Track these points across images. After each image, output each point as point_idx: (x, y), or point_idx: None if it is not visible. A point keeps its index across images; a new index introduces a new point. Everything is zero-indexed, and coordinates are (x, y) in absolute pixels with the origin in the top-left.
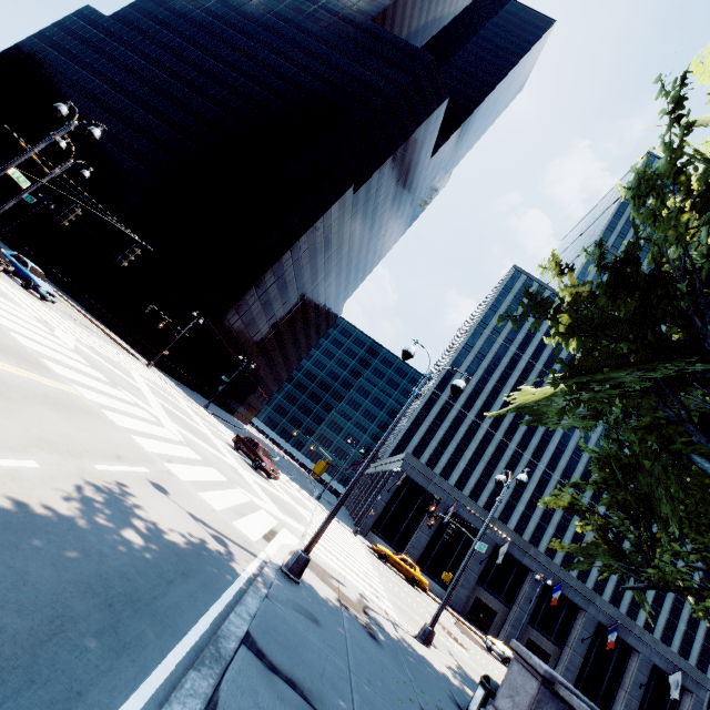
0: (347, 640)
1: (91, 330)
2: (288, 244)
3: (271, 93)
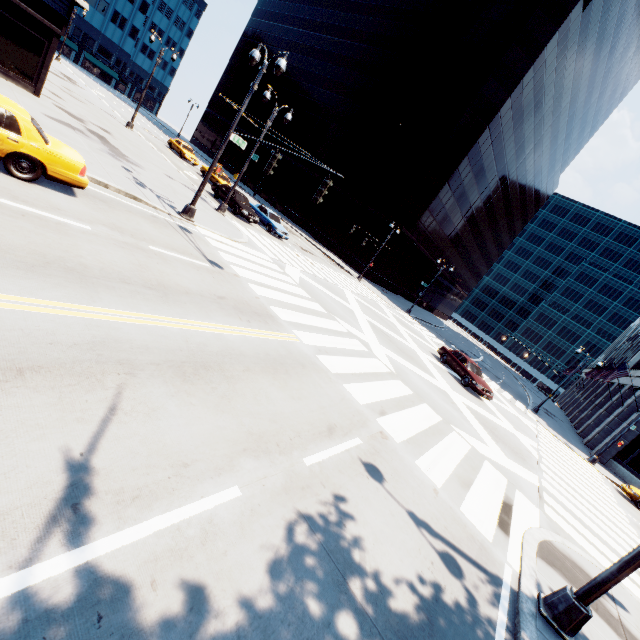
0: None
1: (314, 255)
2: (486, 120)
3: None
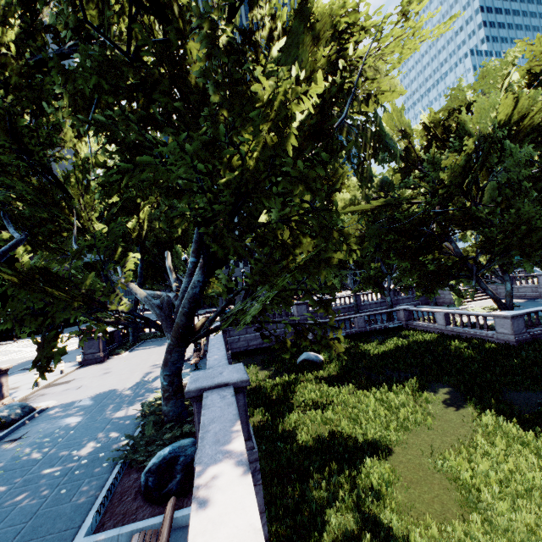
0: None
1: None
2: None
3: None
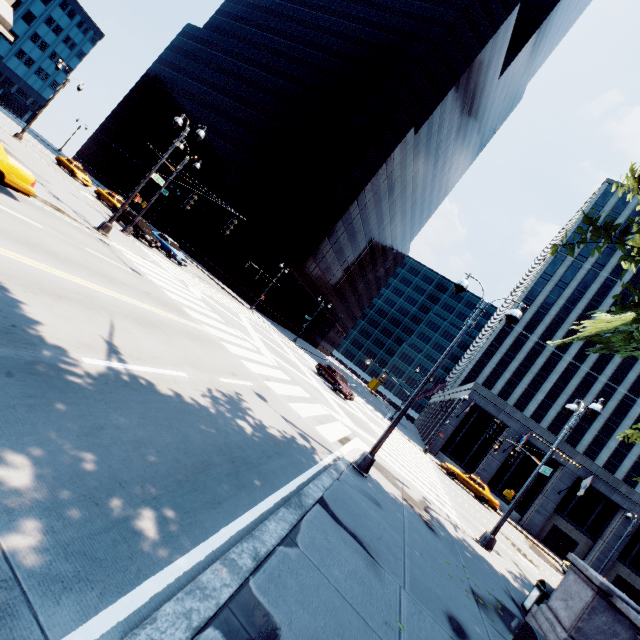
0: (405, 524)
1: (210, 284)
2: (355, 195)
3: (332, 55)
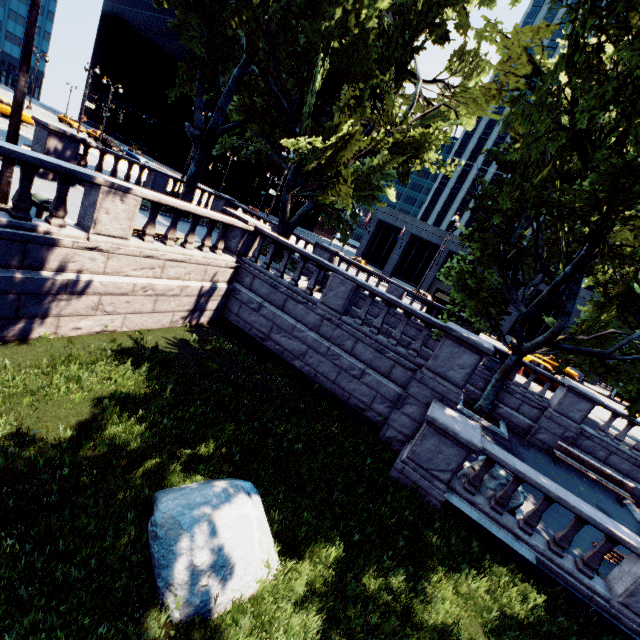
0: None
1: None
2: None
3: None
